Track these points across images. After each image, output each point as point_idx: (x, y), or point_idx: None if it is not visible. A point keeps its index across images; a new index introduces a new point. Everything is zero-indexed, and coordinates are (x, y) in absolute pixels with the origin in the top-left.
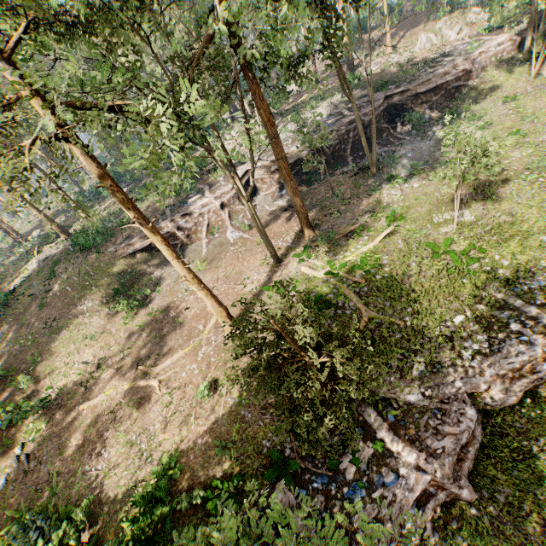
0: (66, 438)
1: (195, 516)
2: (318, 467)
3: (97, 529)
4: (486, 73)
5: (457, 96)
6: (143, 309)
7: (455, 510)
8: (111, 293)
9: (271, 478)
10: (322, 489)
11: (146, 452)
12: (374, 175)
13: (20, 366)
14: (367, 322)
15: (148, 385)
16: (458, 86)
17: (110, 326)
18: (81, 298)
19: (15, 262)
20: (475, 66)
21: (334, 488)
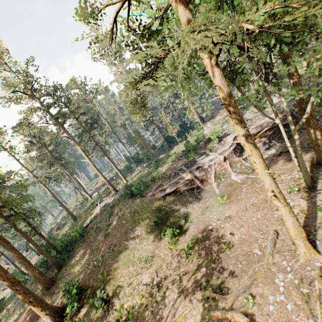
0: None
1: None
2: None
3: None
4: None
5: None
6: (182, 236)
7: None
8: (152, 225)
9: None
10: None
11: None
12: None
13: (92, 284)
14: None
15: (227, 317)
16: None
17: (157, 251)
18: (132, 228)
19: (85, 210)
20: None
21: None
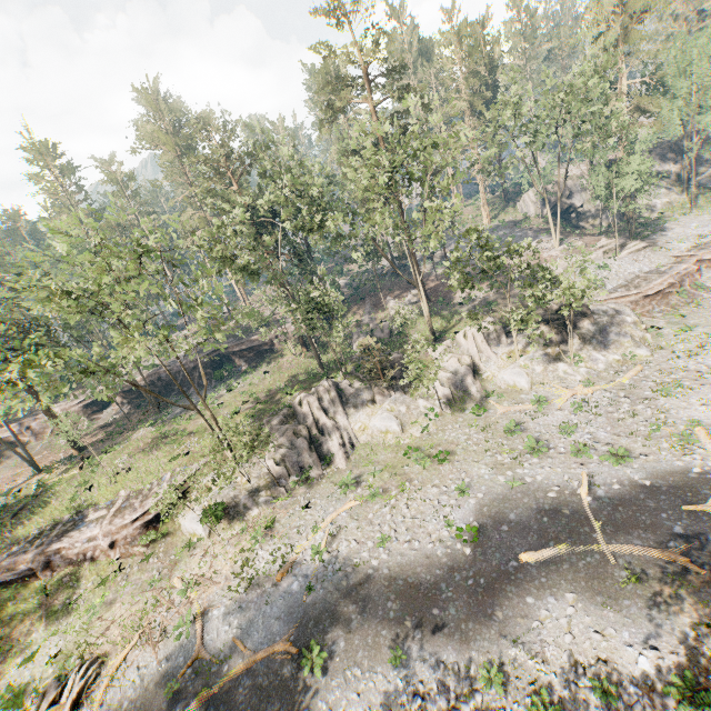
0: None
1: None
2: None
3: None
4: (287, 343)
5: (266, 356)
6: None
7: None
8: None
9: None
10: None
11: None
12: (158, 413)
13: None
14: (6, 526)
15: None
16: (267, 349)
17: None
18: None
19: None
20: (280, 337)
21: None
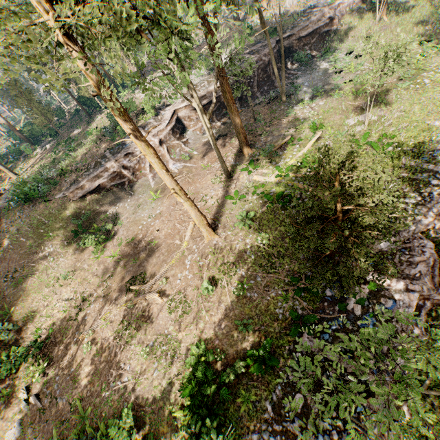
0: (75, 367)
1: (241, 384)
2: (330, 314)
3: (148, 428)
4: (345, 21)
5: (327, 39)
6: (110, 242)
7: (433, 314)
8: (70, 236)
9: (296, 334)
10: (340, 328)
11: (170, 352)
12: (284, 101)
13: None
14: None
15: (146, 299)
16: (327, 31)
17: (80, 263)
18: (39, 245)
19: None
20: (337, 15)
21: (350, 324)
